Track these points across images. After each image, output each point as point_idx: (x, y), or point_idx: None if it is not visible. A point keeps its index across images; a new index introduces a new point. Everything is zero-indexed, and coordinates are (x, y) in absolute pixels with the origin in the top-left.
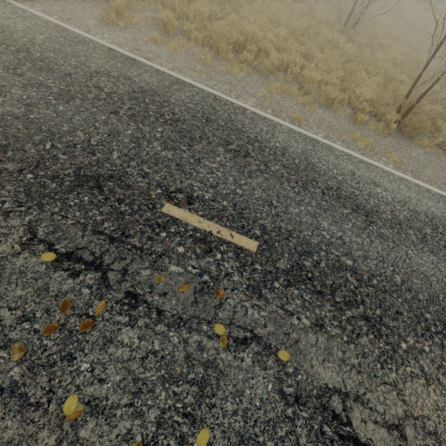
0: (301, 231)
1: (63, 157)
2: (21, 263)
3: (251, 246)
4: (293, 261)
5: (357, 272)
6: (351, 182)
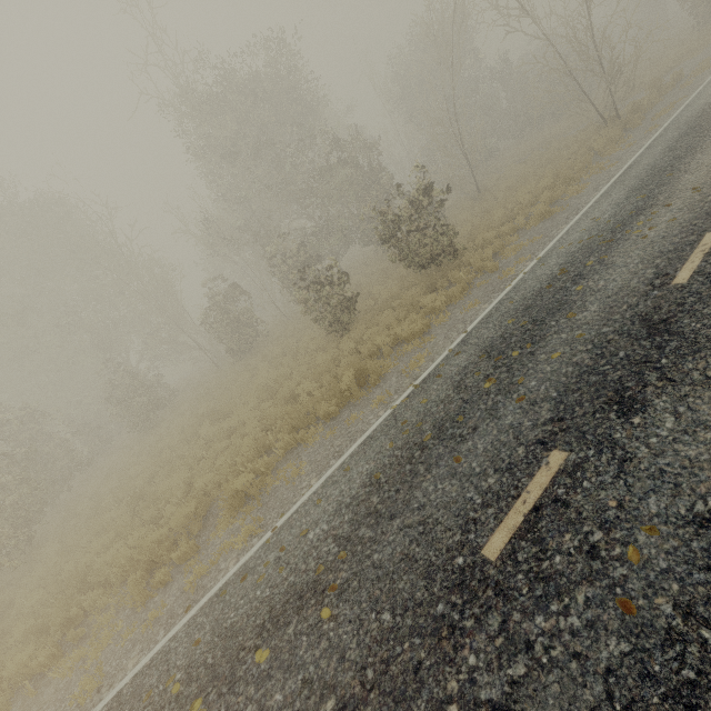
0: None
1: None
2: None
3: None
4: None
5: None
6: None
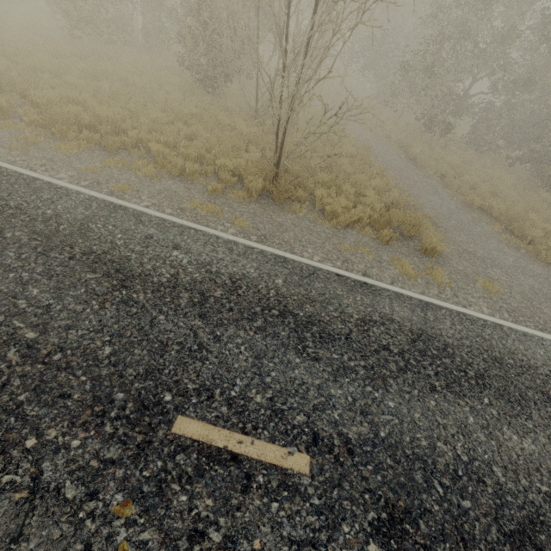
0: None
1: None
2: None
3: None
4: None
5: (35, 347)
6: (135, 246)
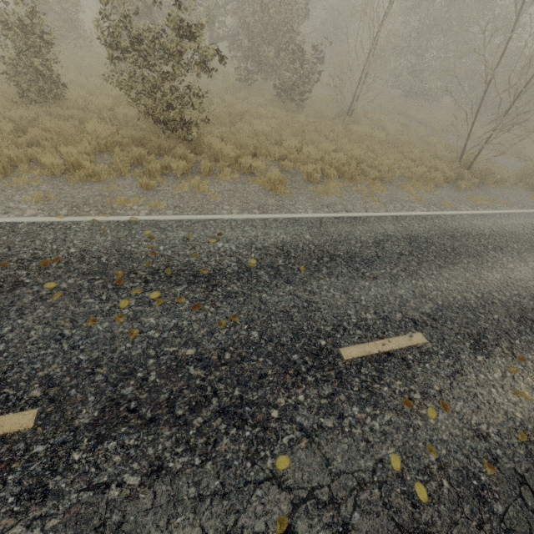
0: None
1: (496, 316)
2: None
3: None
4: None
5: None
6: (532, 231)
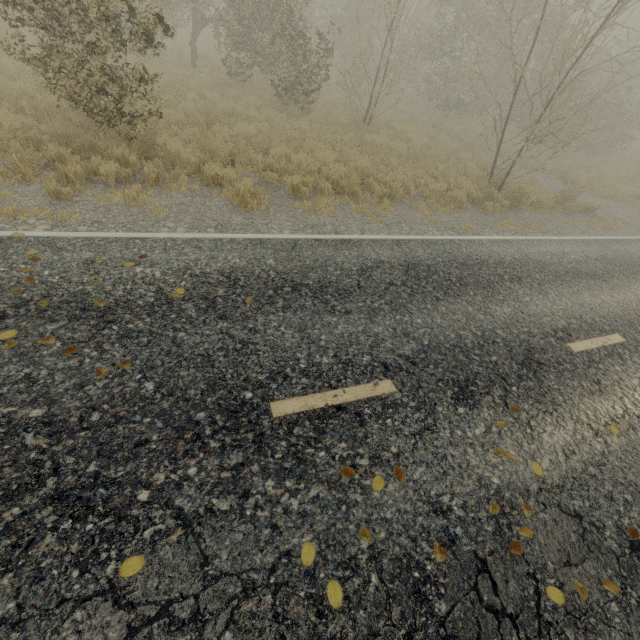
0: (609, 311)
1: (494, 359)
2: (617, 447)
3: (620, 338)
4: (637, 332)
5: None
6: (562, 260)
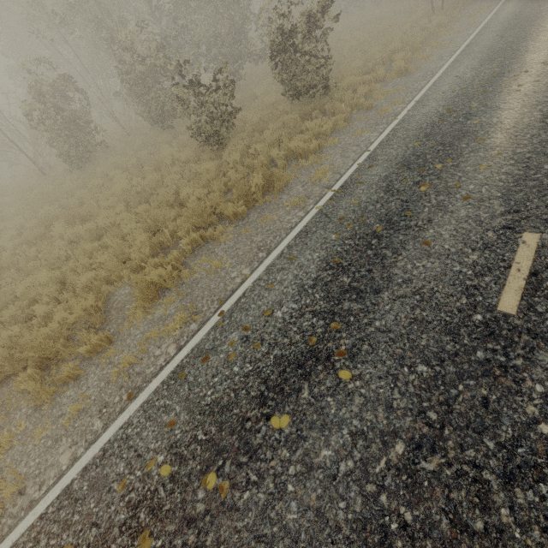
0: None
1: None
2: None
3: None
4: None
5: None
6: None
